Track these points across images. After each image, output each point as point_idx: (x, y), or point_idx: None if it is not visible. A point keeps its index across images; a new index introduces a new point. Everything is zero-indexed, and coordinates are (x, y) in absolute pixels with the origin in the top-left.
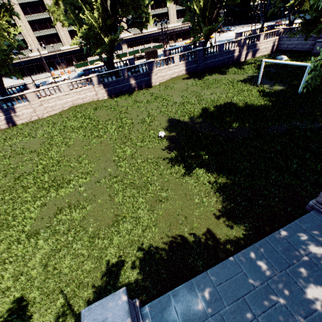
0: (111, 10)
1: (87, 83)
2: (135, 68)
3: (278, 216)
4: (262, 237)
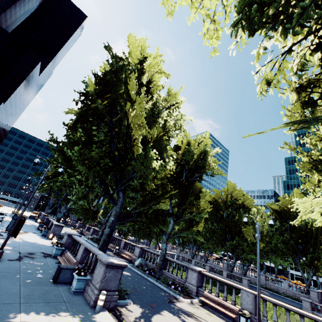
0: (178, 201)
1: (210, 286)
2: (153, 256)
3: None
4: None
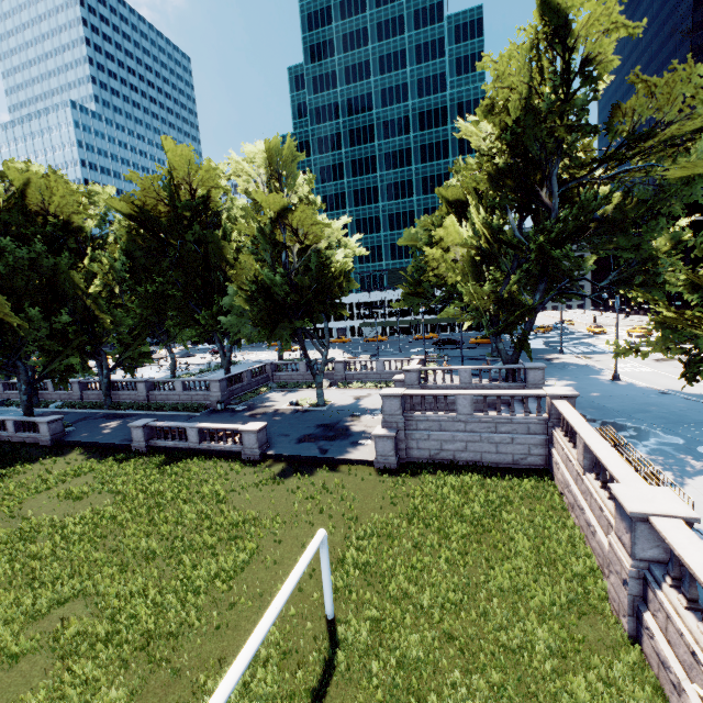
0: None
1: None
2: None
3: (60, 447)
4: (78, 446)
